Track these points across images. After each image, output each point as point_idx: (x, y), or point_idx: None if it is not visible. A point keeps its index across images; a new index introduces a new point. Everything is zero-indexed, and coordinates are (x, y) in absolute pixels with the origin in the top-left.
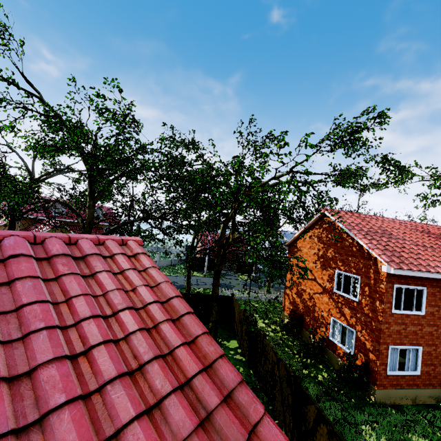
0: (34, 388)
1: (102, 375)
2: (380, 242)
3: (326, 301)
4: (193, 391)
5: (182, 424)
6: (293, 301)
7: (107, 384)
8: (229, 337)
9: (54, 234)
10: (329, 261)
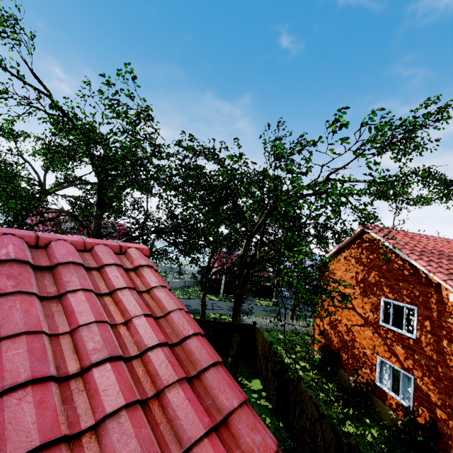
0: None
1: None
2: (441, 265)
3: (369, 336)
4: None
5: None
6: (326, 333)
7: None
8: (251, 375)
9: (13, 231)
10: (372, 287)
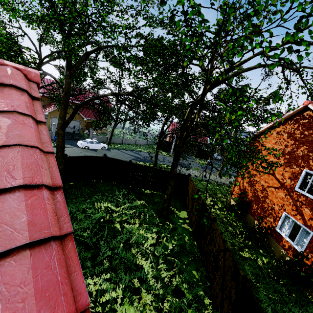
0: None
1: None
2: None
3: (281, 196)
4: None
5: None
6: (243, 188)
7: None
8: (181, 207)
9: None
10: (298, 159)
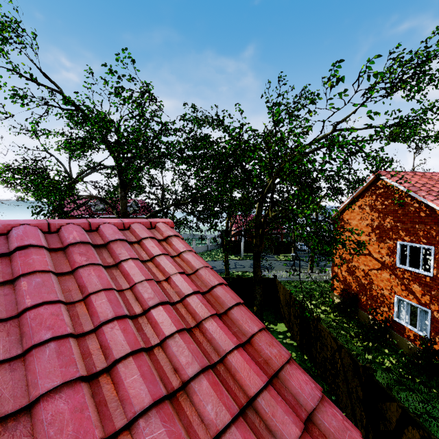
0: (35, 432)
1: (131, 404)
2: None
3: (386, 278)
4: (259, 415)
5: None
6: (344, 279)
7: (139, 417)
8: (276, 320)
9: (72, 221)
10: (388, 232)
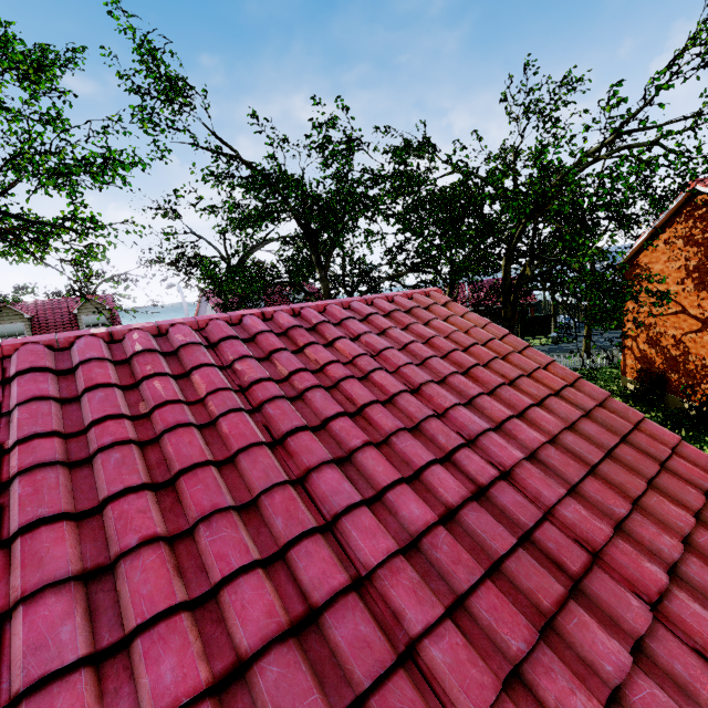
0: (452, 388)
1: (490, 384)
2: None
3: None
4: (565, 399)
5: (569, 413)
6: (642, 355)
7: (497, 388)
8: None
9: (374, 296)
10: None
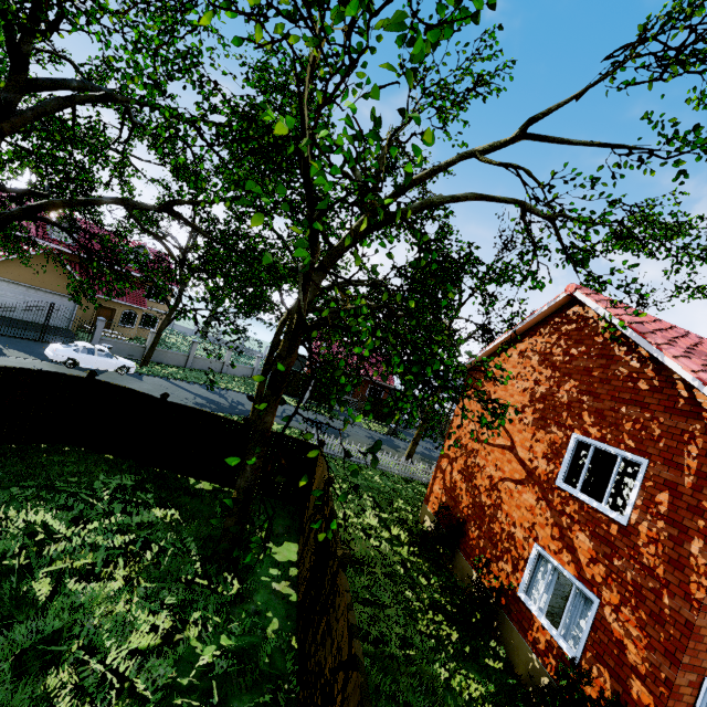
0: None
1: None
2: None
3: (529, 503)
4: None
5: None
6: (452, 486)
7: None
8: (287, 532)
9: None
10: (560, 410)
